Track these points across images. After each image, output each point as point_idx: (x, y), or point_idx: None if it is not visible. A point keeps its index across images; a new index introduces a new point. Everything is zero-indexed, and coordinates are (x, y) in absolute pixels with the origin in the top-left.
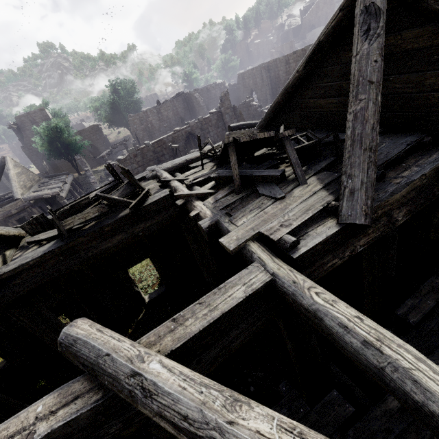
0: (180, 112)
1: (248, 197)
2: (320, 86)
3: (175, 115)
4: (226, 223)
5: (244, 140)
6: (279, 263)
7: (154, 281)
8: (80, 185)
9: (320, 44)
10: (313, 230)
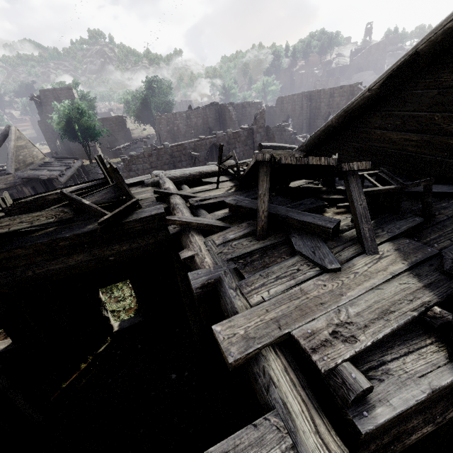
0: (209, 122)
1: (275, 250)
2: (397, 115)
3: (205, 124)
4: (231, 290)
5: (287, 162)
6: (329, 440)
7: (132, 305)
8: (87, 173)
9: (415, 56)
10: (397, 361)
